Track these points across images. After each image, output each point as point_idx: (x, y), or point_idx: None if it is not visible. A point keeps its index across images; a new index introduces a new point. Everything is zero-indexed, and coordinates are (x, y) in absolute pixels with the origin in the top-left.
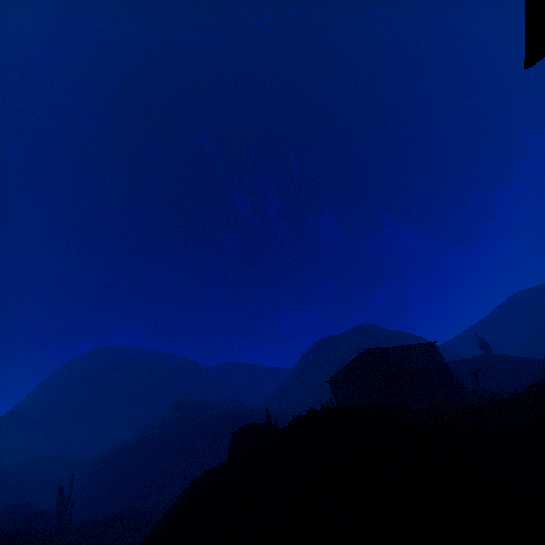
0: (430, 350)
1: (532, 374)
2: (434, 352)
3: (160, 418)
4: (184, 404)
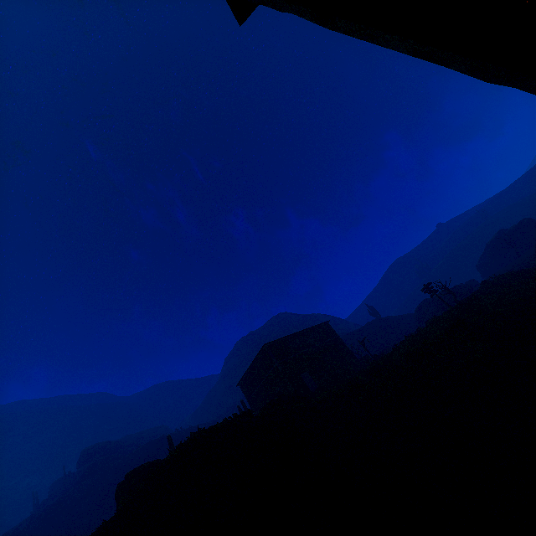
0: (325, 329)
1: (409, 328)
2: (329, 331)
3: (64, 479)
4: (93, 452)
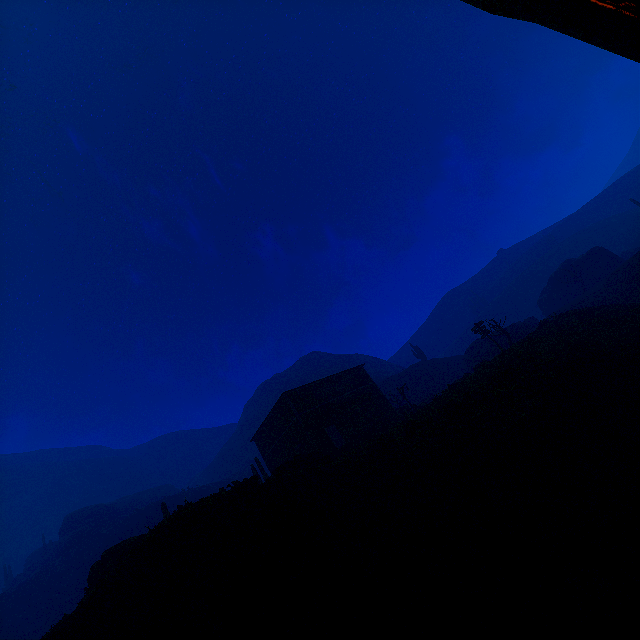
0: (358, 374)
1: (458, 372)
2: (363, 376)
3: (43, 550)
4: (79, 518)
